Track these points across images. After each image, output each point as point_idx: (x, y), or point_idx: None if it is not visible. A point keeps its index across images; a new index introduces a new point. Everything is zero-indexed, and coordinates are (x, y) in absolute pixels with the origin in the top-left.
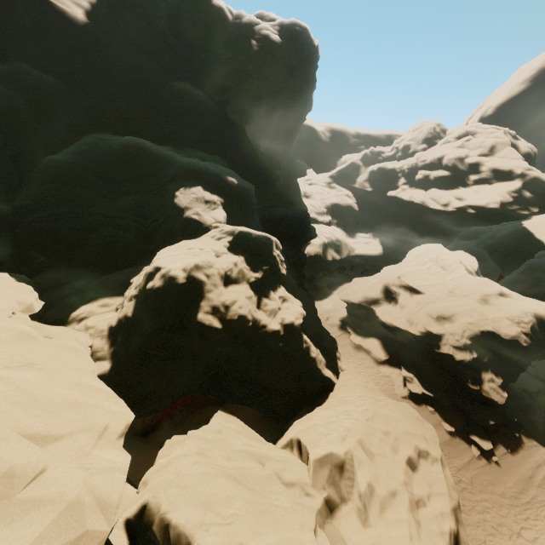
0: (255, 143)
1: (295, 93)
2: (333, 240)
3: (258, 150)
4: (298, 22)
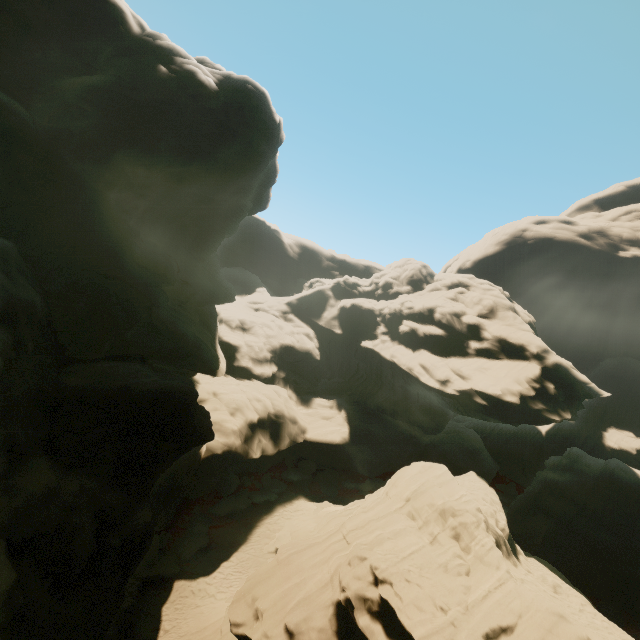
0: (124, 226)
1: (228, 168)
2: (270, 414)
3: (126, 240)
4: (253, 81)
